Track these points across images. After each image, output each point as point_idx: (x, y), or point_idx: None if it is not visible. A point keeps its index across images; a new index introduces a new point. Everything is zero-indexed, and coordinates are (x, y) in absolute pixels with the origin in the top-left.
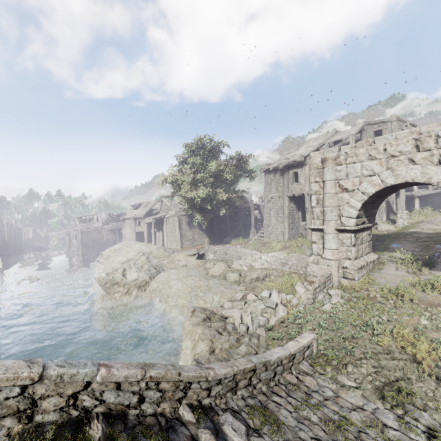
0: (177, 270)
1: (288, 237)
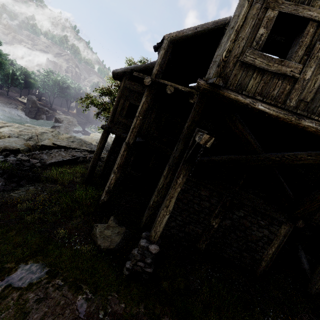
0: (14, 140)
1: (101, 173)
